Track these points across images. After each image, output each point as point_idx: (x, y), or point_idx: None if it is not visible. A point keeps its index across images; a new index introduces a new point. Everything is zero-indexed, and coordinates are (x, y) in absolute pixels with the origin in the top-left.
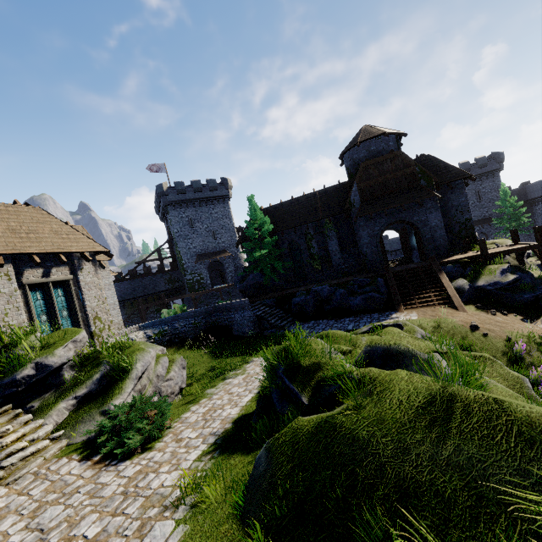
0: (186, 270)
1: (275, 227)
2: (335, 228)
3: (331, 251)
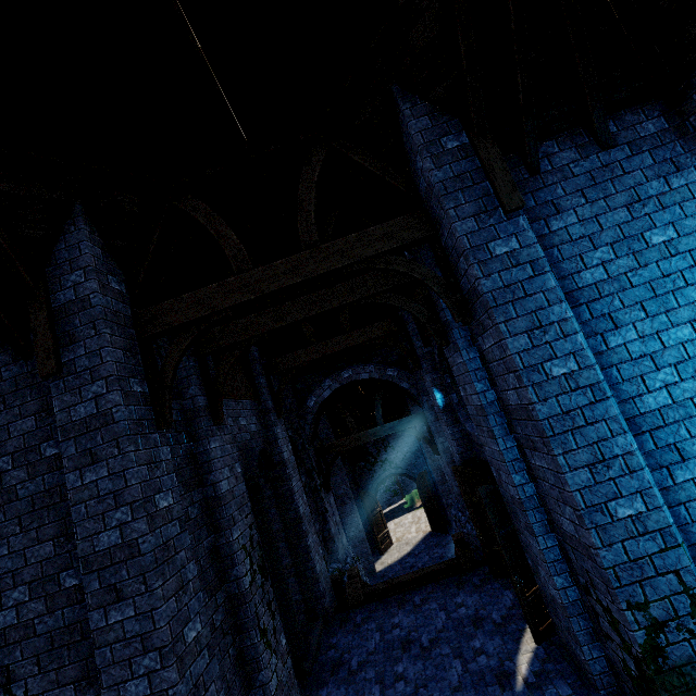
0: None
1: None
2: None
3: None
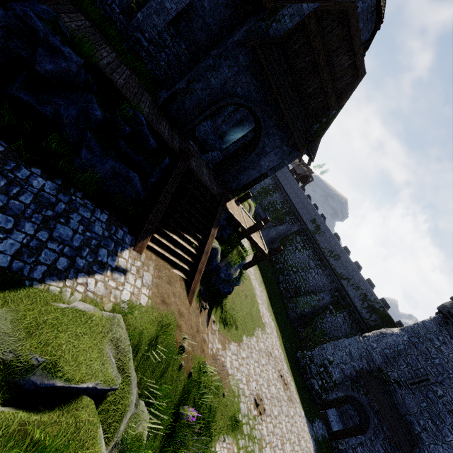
0: None
1: None
2: None
3: None
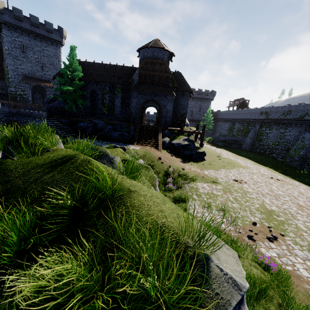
0: (11, 83)
1: (85, 76)
2: (122, 92)
3: (116, 105)
